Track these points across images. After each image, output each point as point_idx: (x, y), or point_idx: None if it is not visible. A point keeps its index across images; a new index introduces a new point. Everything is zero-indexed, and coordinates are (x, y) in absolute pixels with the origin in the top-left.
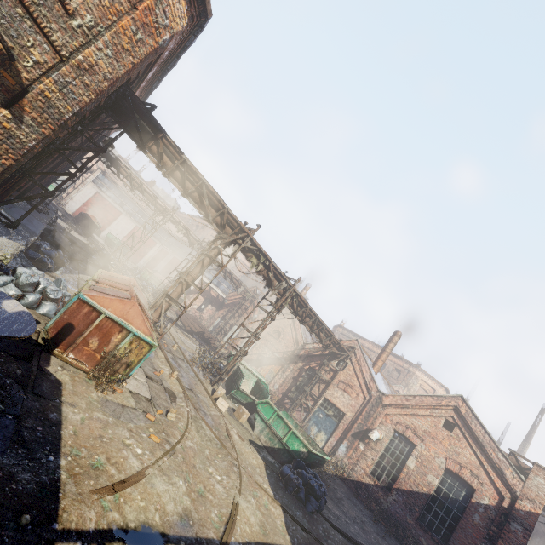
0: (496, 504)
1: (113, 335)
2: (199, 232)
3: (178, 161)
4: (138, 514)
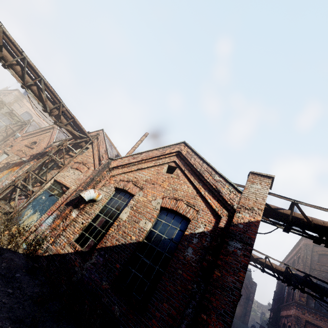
0: (212, 228)
1: None
2: (3, 98)
3: None
4: None
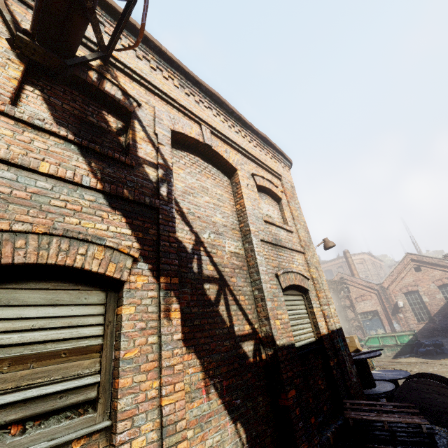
0: None
1: None
2: None
3: None
4: None
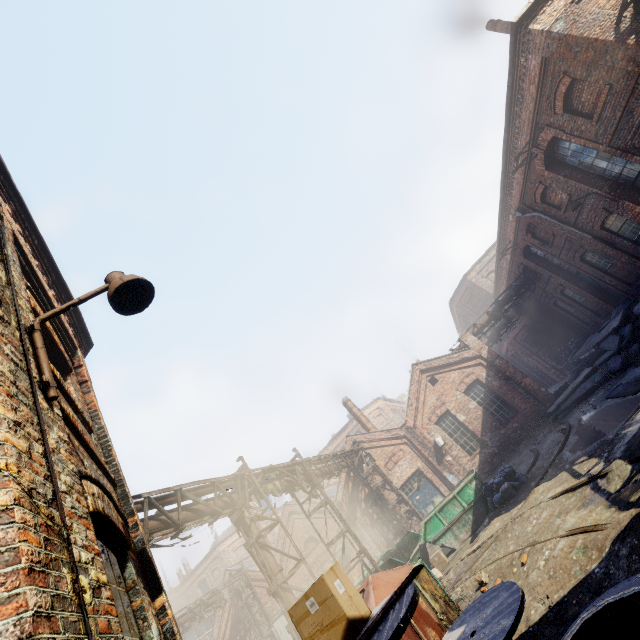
0: (485, 369)
1: (420, 606)
2: None
3: (143, 509)
4: (603, 513)
